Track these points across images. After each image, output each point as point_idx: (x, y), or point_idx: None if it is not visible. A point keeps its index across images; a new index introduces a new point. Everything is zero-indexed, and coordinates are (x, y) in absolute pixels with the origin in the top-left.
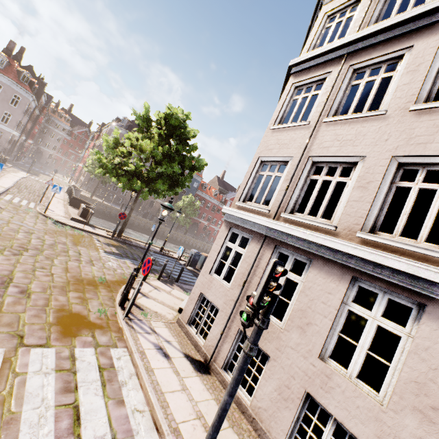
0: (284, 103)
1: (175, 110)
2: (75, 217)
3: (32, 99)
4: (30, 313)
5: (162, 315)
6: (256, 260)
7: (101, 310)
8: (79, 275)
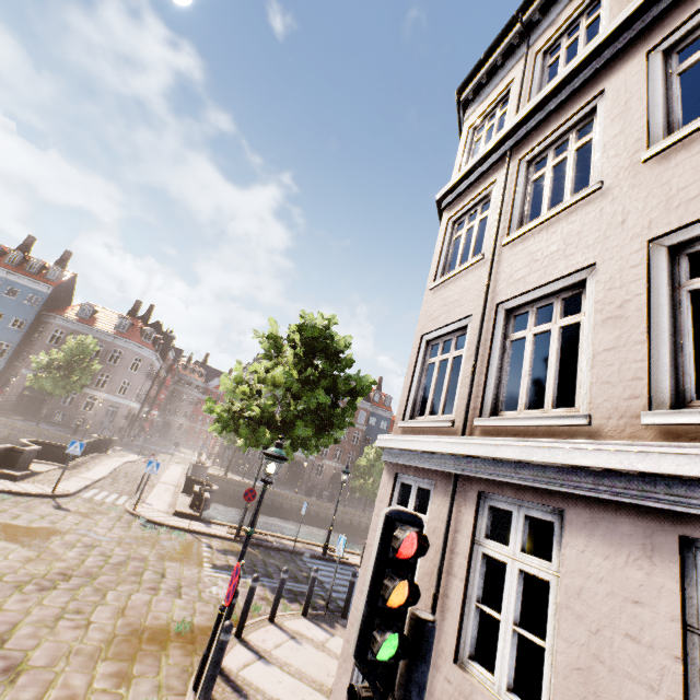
0: (442, 248)
1: (310, 316)
2: (180, 509)
3: (156, 358)
4: None
5: None
6: (447, 535)
7: None
8: (142, 620)
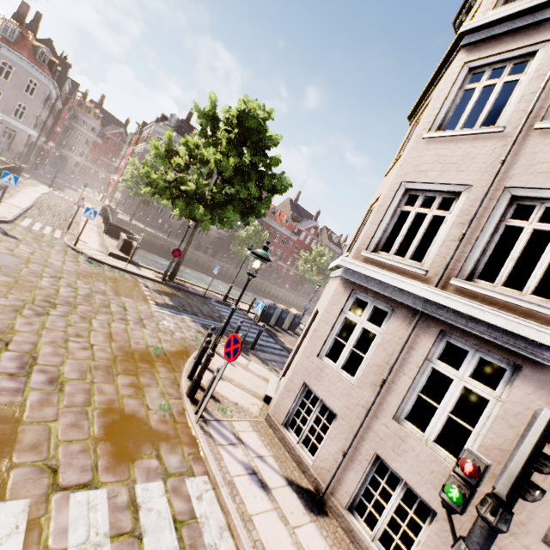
0: (447, 95)
1: (254, 105)
2: (114, 251)
3: (53, 87)
4: (65, 420)
5: (245, 408)
6: (403, 349)
7: (165, 406)
8: (128, 345)
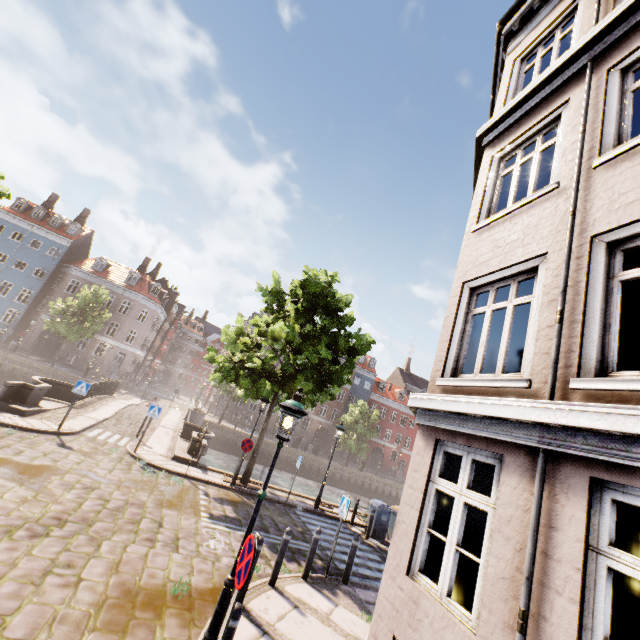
0: (485, 187)
1: (314, 272)
2: (179, 454)
3: (161, 311)
4: None
5: None
6: (537, 532)
7: None
8: (137, 578)
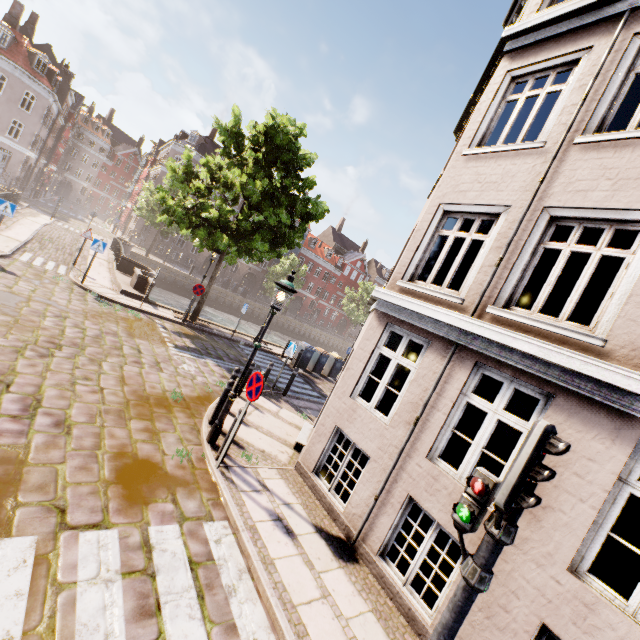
0: (489, 107)
1: (284, 120)
2: (127, 289)
3: (53, 100)
4: (73, 463)
5: (273, 455)
6: (438, 383)
7: (182, 452)
8: (143, 389)
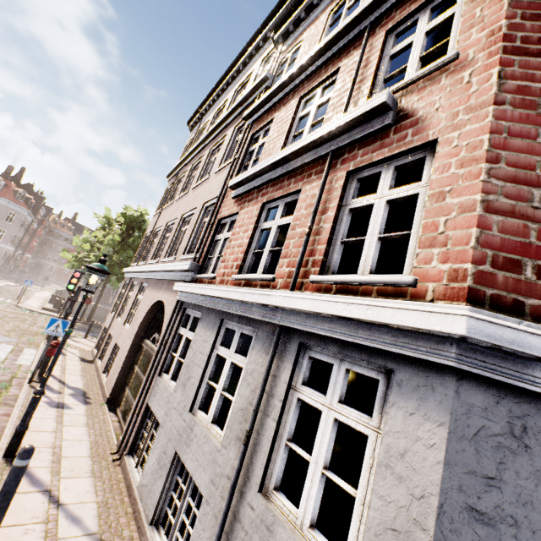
0: (162, 199)
1: (129, 210)
2: (47, 307)
3: (28, 214)
4: None
5: (82, 348)
6: (125, 293)
7: (31, 339)
8: (27, 329)
